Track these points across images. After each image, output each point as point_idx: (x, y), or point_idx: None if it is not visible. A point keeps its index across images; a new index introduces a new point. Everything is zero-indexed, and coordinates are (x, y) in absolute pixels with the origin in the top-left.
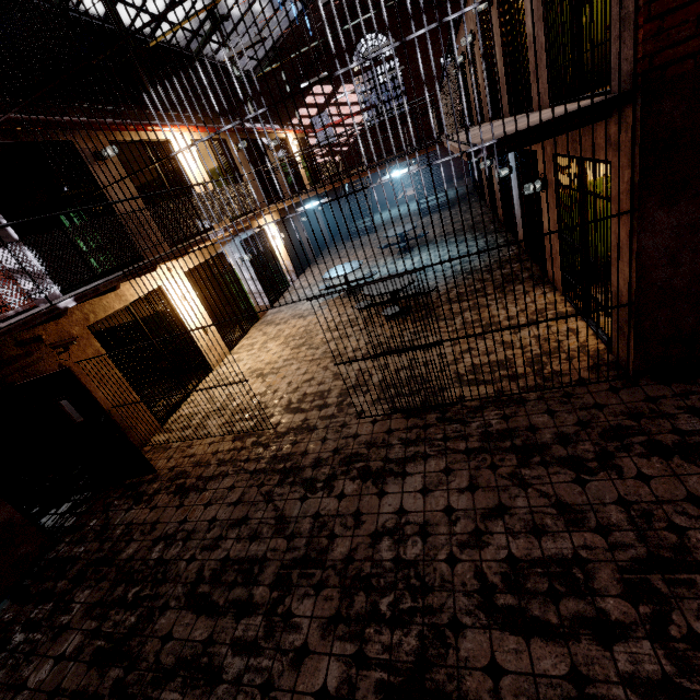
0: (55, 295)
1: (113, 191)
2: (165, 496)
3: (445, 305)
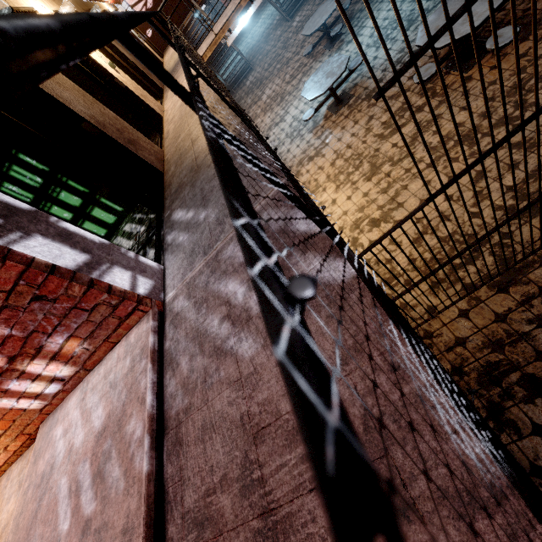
0: (156, 272)
1: (53, 90)
2: (527, 406)
3: (538, 0)
